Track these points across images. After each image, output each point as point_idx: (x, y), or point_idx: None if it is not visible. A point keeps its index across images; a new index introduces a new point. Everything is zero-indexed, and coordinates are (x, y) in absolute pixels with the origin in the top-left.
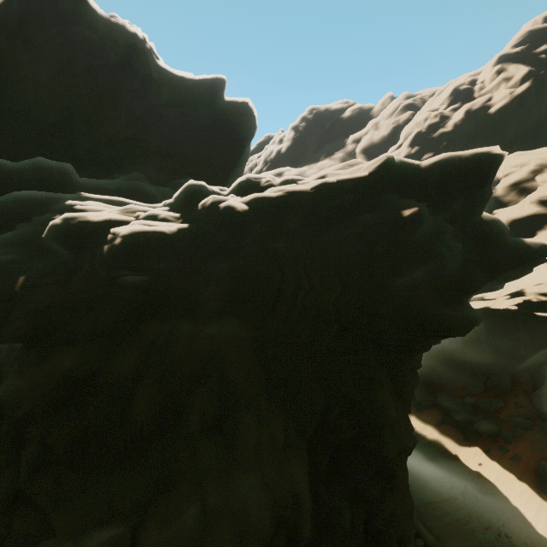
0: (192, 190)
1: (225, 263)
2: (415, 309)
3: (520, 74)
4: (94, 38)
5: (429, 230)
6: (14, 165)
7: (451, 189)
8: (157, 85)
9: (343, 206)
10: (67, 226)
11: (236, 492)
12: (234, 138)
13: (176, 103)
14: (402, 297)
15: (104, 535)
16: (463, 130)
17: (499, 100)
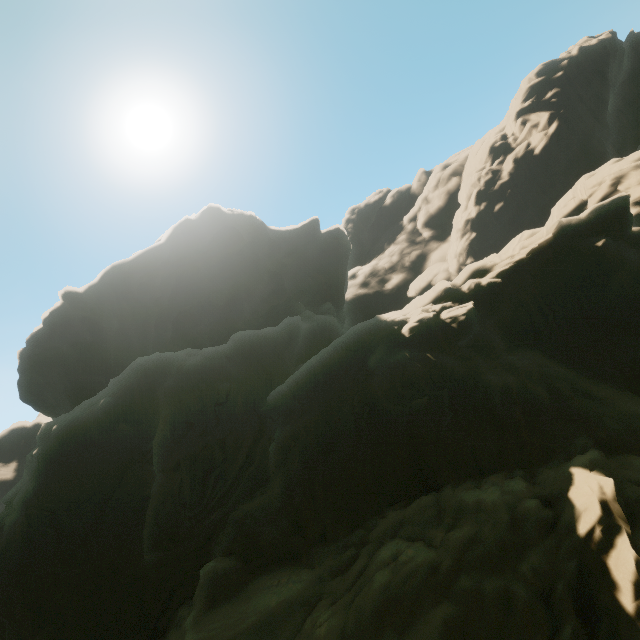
0: (441, 287)
1: (491, 320)
2: (633, 294)
3: (544, 119)
4: (235, 230)
5: (613, 248)
6: (276, 328)
7: (608, 223)
8: (277, 244)
9: (547, 257)
10: (422, 324)
11: (619, 408)
12: (338, 258)
13: (292, 251)
14: (619, 292)
15: (580, 438)
16: (519, 175)
17: (538, 143)
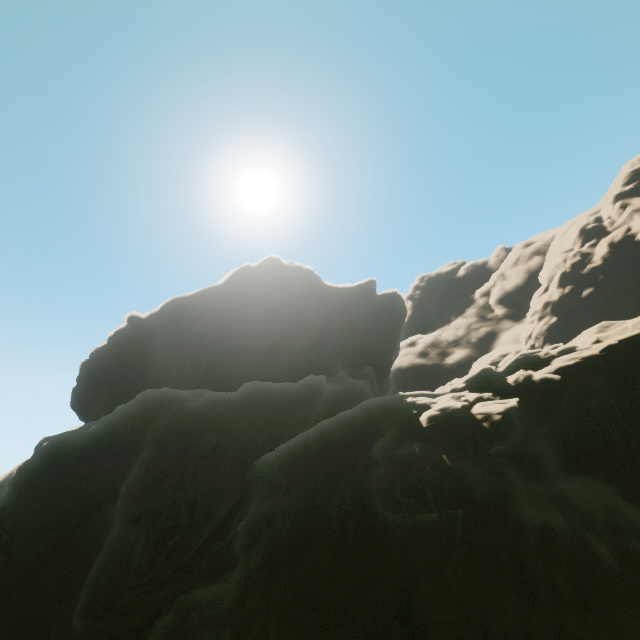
0: (483, 373)
1: (545, 426)
2: None
3: None
4: (288, 281)
5: None
6: (295, 385)
7: None
8: (328, 299)
9: (632, 359)
10: (445, 414)
11: None
12: (391, 322)
13: (342, 308)
14: None
15: None
16: (615, 260)
17: None
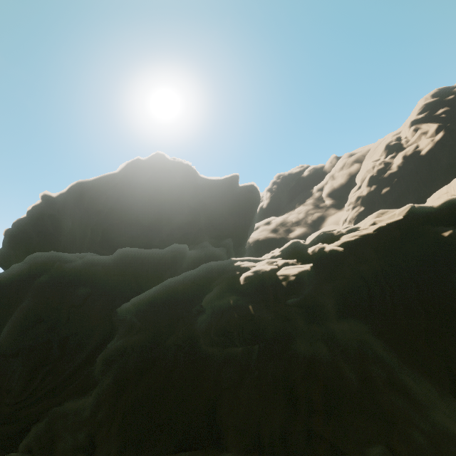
0: (293, 245)
1: (330, 284)
2: None
3: (433, 129)
4: (170, 172)
5: None
6: (162, 251)
7: None
8: (202, 188)
9: (394, 237)
10: (256, 275)
11: (434, 421)
12: (248, 207)
13: (212, 195)
14: None
15: (376, 449)
16: (406, 168)
17: (425, 146)
